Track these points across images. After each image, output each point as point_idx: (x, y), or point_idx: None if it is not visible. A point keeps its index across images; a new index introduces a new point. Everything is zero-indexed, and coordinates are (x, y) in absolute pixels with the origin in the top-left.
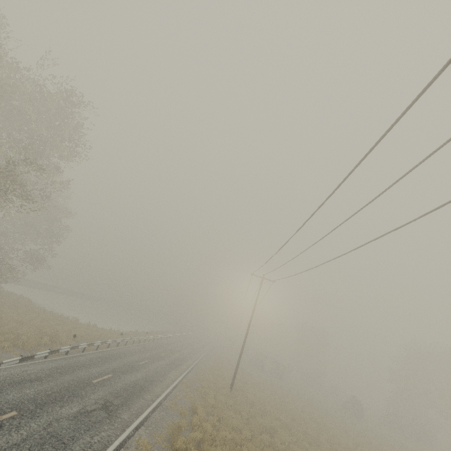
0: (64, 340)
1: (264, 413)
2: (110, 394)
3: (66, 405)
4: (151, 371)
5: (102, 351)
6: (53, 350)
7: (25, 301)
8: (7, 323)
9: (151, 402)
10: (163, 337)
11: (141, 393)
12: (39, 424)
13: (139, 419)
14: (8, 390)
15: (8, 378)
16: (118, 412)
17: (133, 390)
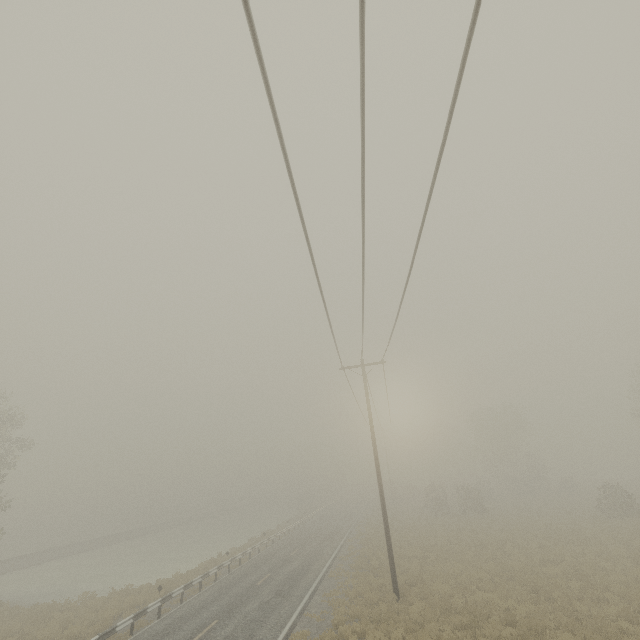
0: None
1: (476, 616)
2: None
3: None
4: None
5: None
6: None
7: None
8: None
9: None
10: (274, 540)
11: None
12: None
13: None
14: None
15: None
16: None
17: None
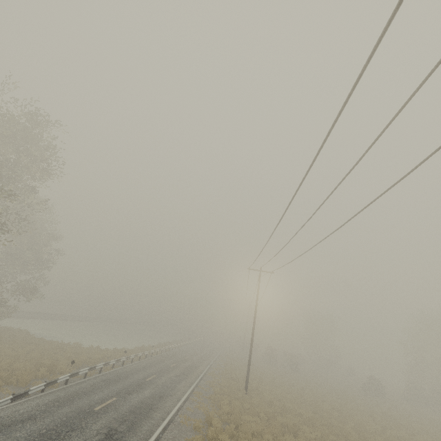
0: (63, 368)
1: (284, 410)
2: (115, 420)
3: None
4: (159, 386)
5: (106, 374)
6: (50, 382)
7: (22, 334)
8: (1, 360)
9: (161, 421)
10: (171, 348)
11: (150, 413)
12: None
13: None
14: None
15: None
16: (123, 440)
17: (140, 410)
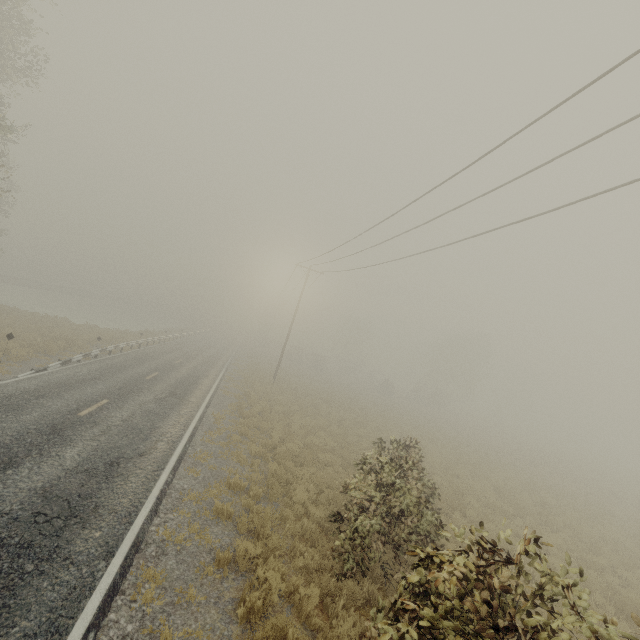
0: (81, 343)
1: (307, 395)
2: (170, 387)
3: (141, 395)
4: (191, 368)
5: (129, 353)
6: (86, 354)
7: None
8: None
9: (208, 391)
10: (181, 336)
11: (195, 385)
12: (133, 406)
13: (205, 402)
14: (82, 387)
15: (69, 379)
16: (185, 398)
17: (186, 383)
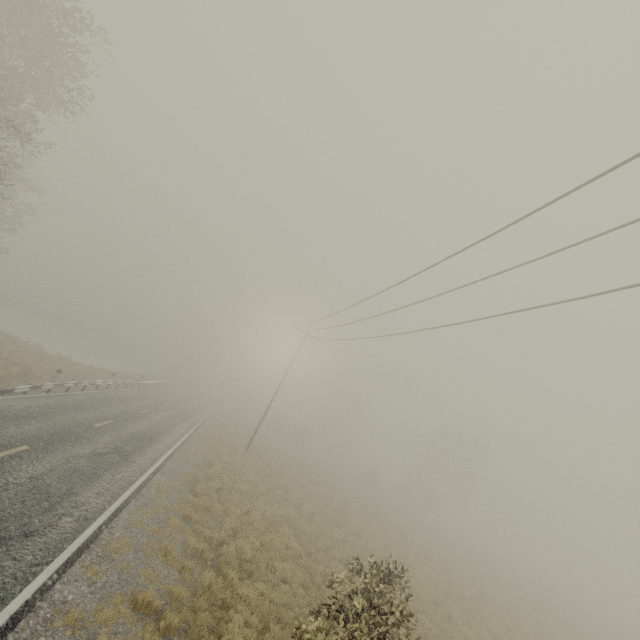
0: (39, 373)
1: (281, 474)
2: (119, 440)
3: (76, 446)
4: (156, 421)
5: (91, 393)
6: (36, 386)
7: None
8: None
9: (164, 453)
10: (161, 384)
11: (151, 443)
12: (57, 459)
13: (155, 466)
14: (6, 425)
15: None
16: (132, 458)
17: (141, 439)
